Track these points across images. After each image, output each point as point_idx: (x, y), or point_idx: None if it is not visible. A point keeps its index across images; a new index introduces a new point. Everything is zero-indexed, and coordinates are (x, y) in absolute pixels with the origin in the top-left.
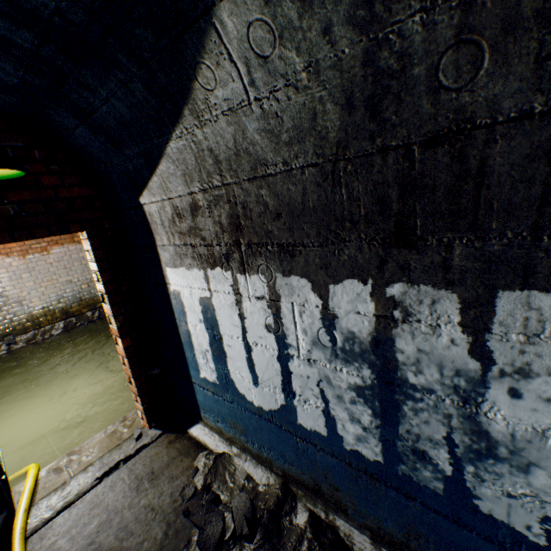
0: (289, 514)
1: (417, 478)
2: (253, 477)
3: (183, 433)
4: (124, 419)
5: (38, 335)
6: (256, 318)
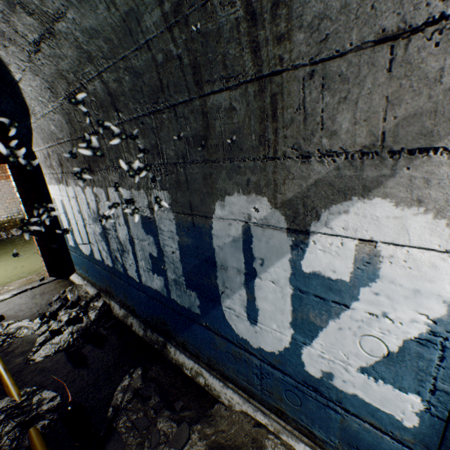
0: (95, 302)
1: (119, 269)
2: (89, 292)
3: (68, 279)
4: (39, 274)
5: (3, 235)
6: (75, 208)
